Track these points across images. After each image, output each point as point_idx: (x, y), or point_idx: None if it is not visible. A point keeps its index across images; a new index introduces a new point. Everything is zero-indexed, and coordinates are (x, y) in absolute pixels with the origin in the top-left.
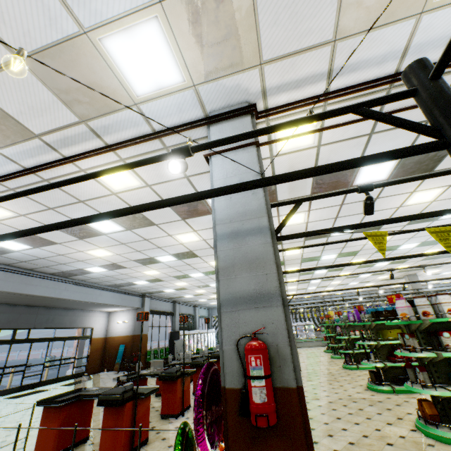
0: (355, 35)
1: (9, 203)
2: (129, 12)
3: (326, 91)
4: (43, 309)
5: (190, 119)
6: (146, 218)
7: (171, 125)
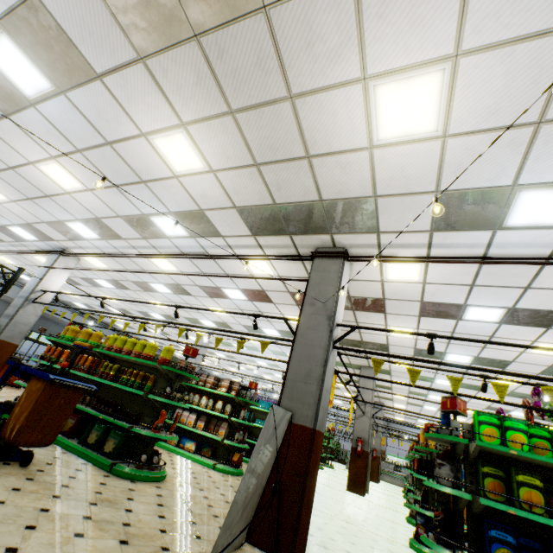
0: (75, 240)
1: (11, 259)
2: (11, 224)
3: (87, 251)
4: (55, 324)
5: (51, 249)
6: (75, 281)
7: (46, 249)
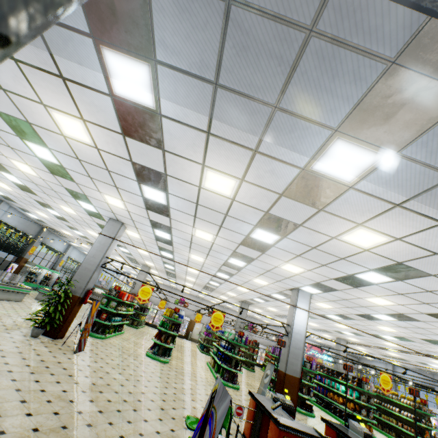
0: None
1: None
2: None
3: None
4: None
5: None
6: None
7: None
